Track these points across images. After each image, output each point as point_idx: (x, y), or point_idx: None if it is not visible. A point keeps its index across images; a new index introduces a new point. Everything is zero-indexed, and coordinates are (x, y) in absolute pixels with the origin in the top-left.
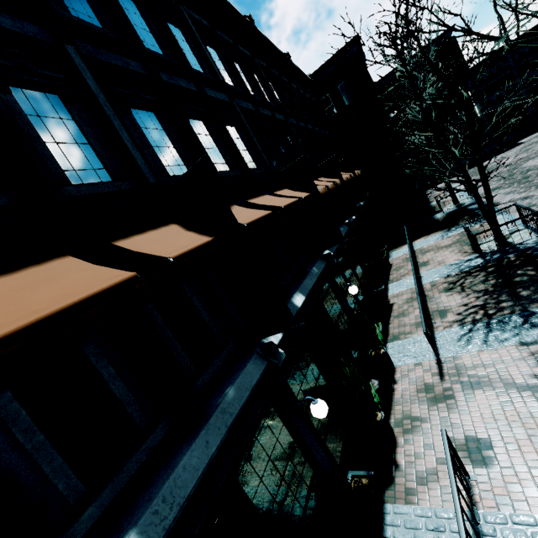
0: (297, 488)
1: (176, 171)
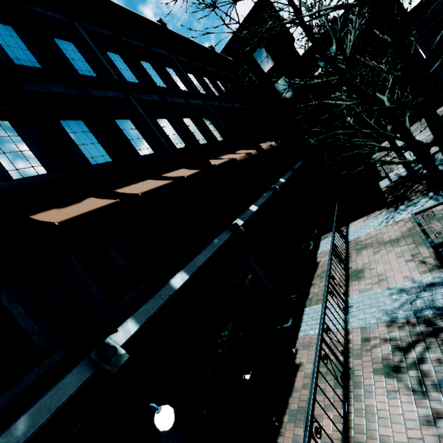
0: None
1: None
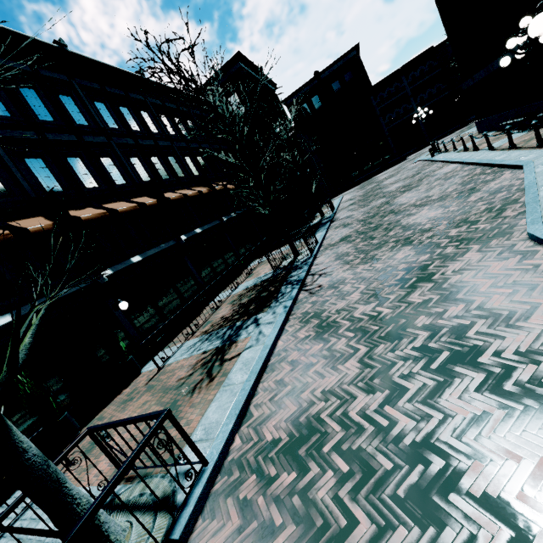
0: None
1: None
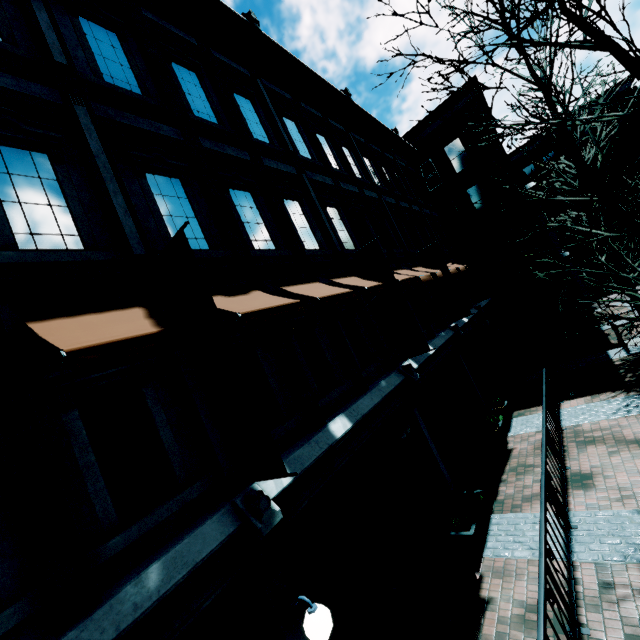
0: None
1: None
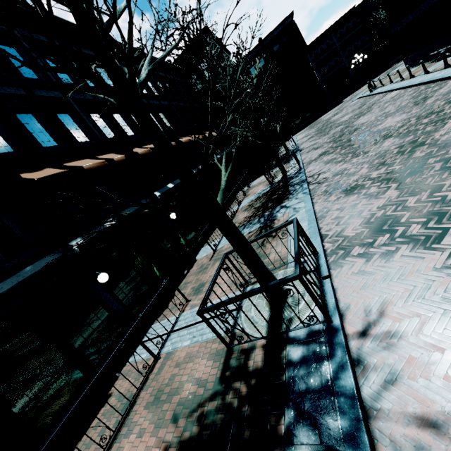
0: (90, 320)
1: (1, 150)
